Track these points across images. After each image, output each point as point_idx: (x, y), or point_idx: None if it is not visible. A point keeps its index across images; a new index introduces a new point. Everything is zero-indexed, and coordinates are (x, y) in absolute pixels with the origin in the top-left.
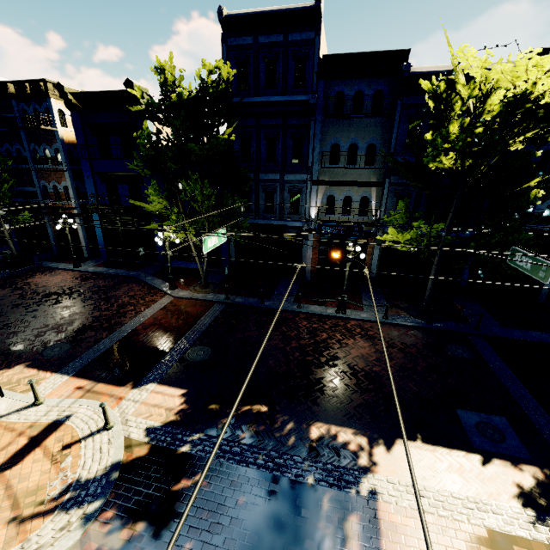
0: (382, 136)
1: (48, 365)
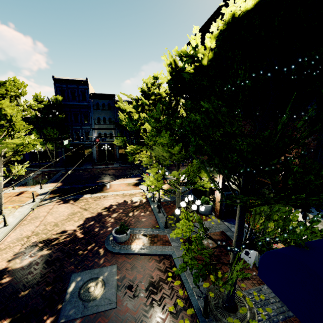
0: (112, 115)
1: (5, 187)
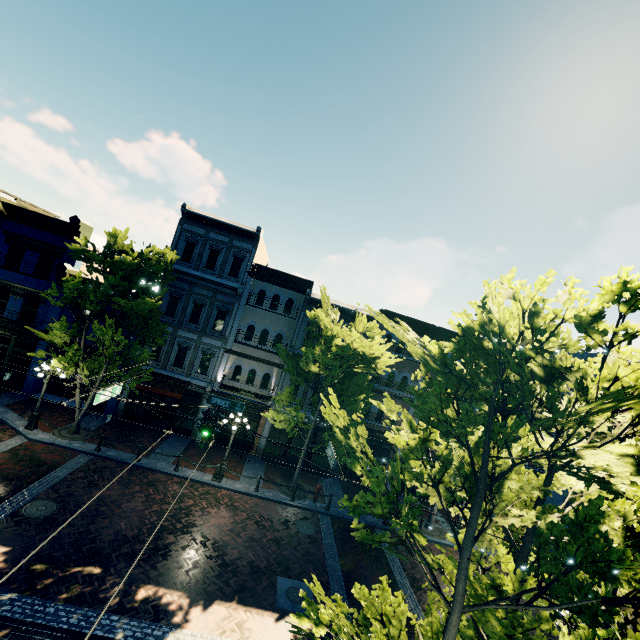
0: (289, 330)
1: None
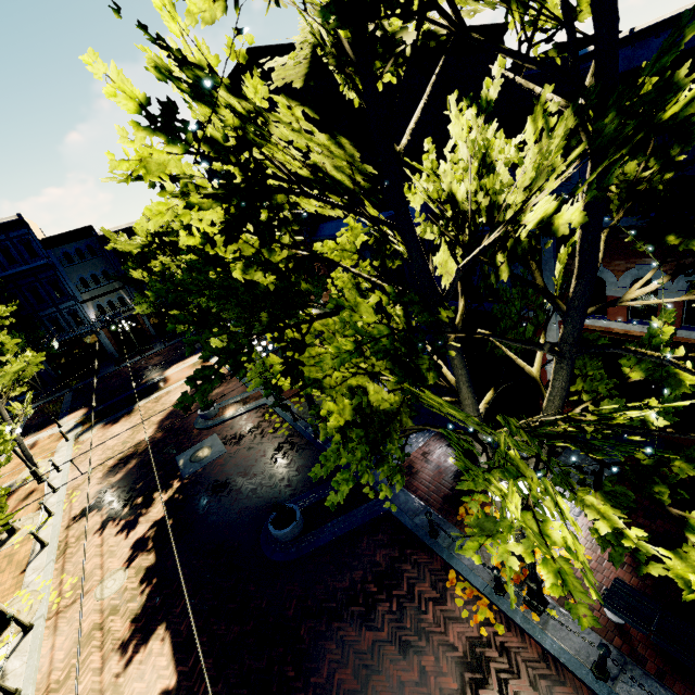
0: (107, 265)
1: None
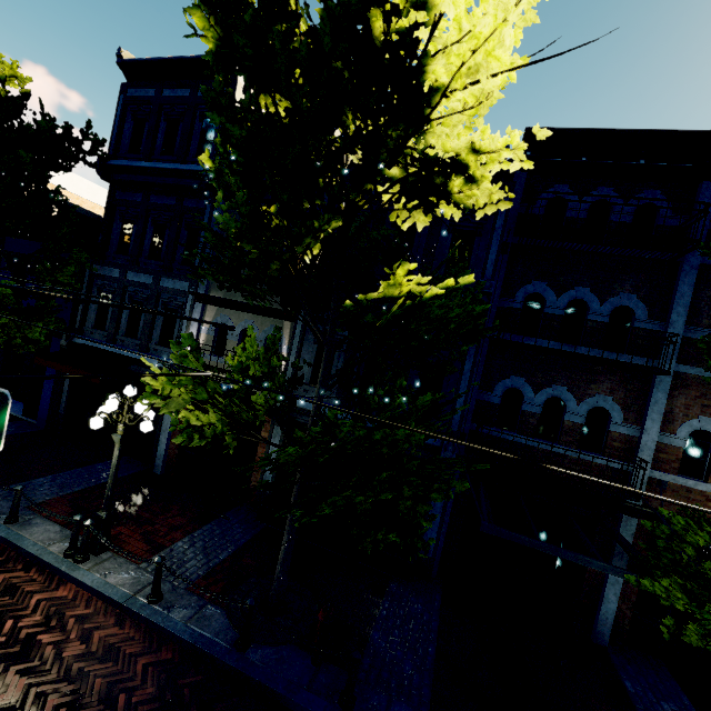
0: None
1: None
